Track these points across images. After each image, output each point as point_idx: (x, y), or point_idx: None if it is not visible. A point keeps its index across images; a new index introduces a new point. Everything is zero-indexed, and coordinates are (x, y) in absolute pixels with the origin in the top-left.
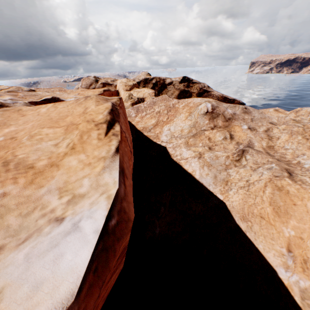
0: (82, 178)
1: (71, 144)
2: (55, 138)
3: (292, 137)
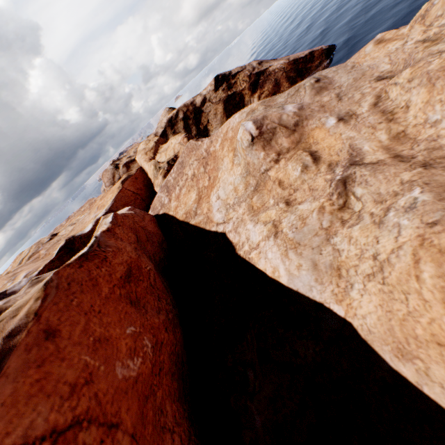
0: None
1: None
2: None
3: (437, 89)
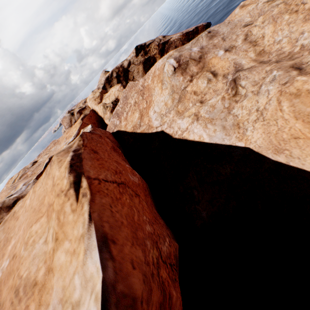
0: (73, 276)
1: (54, 234)
2: (43, 232)
3: (278, 23)
